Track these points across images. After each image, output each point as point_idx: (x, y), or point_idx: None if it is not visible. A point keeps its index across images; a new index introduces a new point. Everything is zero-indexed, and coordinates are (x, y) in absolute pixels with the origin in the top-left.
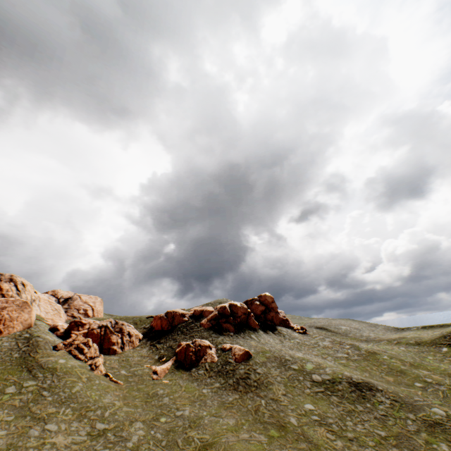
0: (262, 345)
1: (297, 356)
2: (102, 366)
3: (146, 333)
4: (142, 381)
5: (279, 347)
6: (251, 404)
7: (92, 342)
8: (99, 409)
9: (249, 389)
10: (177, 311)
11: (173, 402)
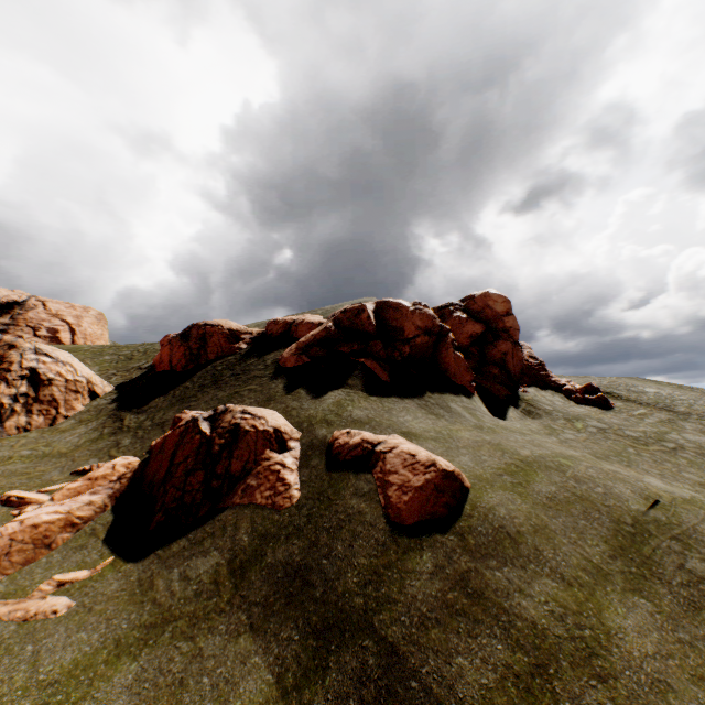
0: (499, 441)
1: (672, 501)
2: None
3: (127, 381)
4: None
5: (559, 449)
6: None
7: None
8: None
9: None
10: (218, 325)
11: None
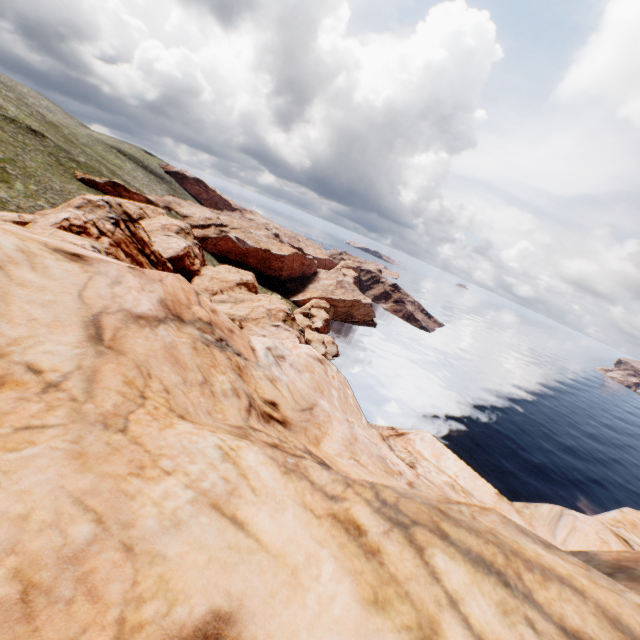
0: None
1: None
2: None
3: None
4: None
5: None
6: None
7: None
8: None
9: None
10: None
11: None
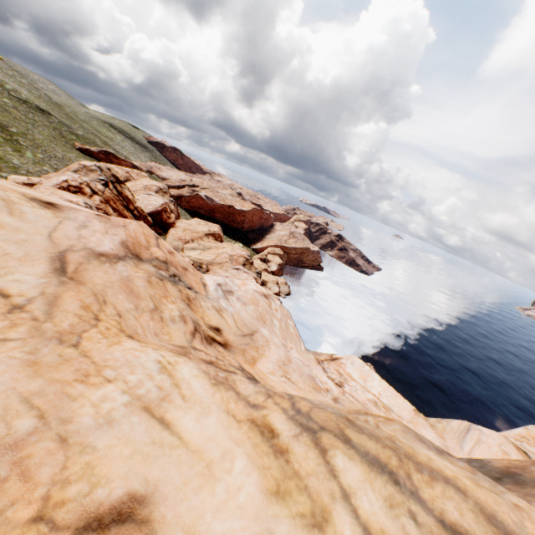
0: None
1: None
2: None
3: None
4: None
5: None
6: None
7: None
8: None
9: None
10: None
11: None
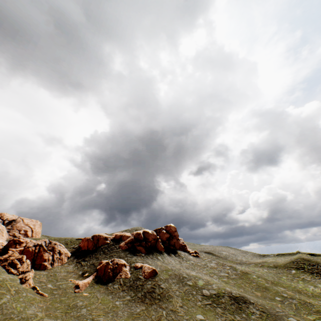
0: (166, 265)
1: (191, 275)
2: (31, 280)
3: (74, 252)
4: (65, 294)
5: (178, 267)
6: (155, 315)
7: (26, 258)
8: (21, 320)
9: (153, 301)
10: (102, 235)
11: (89, 312)
